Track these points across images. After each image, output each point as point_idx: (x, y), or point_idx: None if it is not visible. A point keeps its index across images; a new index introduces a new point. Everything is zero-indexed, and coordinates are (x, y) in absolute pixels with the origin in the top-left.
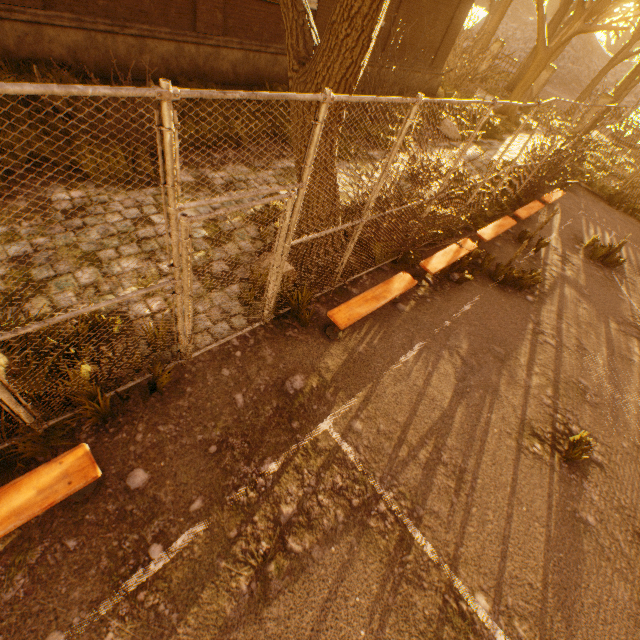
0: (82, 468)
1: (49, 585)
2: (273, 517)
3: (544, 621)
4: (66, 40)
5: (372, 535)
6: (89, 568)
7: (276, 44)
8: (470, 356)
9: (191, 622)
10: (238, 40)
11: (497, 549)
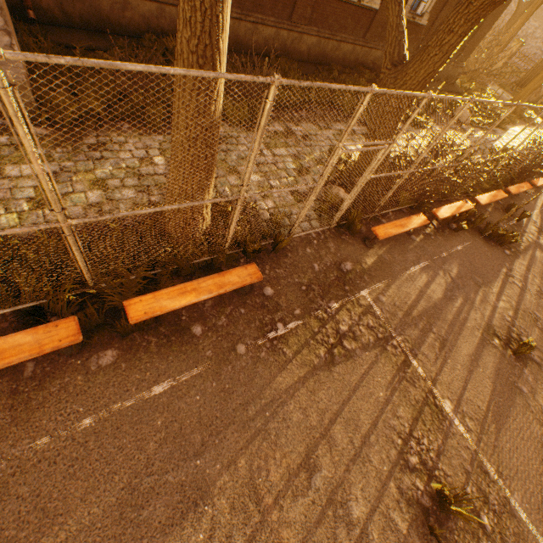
0: (255, 273)
1: (235, 325)
2: (335, 329)
3: (484, 425)
4: None
5: (388, 354)
6: (251, 323)
7: (341, 33)
8: (457, 278)
9: (298, 360)
10: (316, 29)
11: (460, 384)
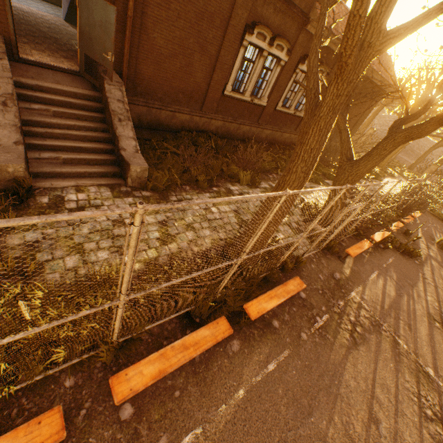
0: (301, 283)
1: (294, 319)
2: (348, 320)
3: None
4: (216, 124)
5: (383, 336)
6: (302, 318)
7: (283, 128)
8: (398, 281)
9: (337, 343)
10: (271, 126)
11: (431, 355)
